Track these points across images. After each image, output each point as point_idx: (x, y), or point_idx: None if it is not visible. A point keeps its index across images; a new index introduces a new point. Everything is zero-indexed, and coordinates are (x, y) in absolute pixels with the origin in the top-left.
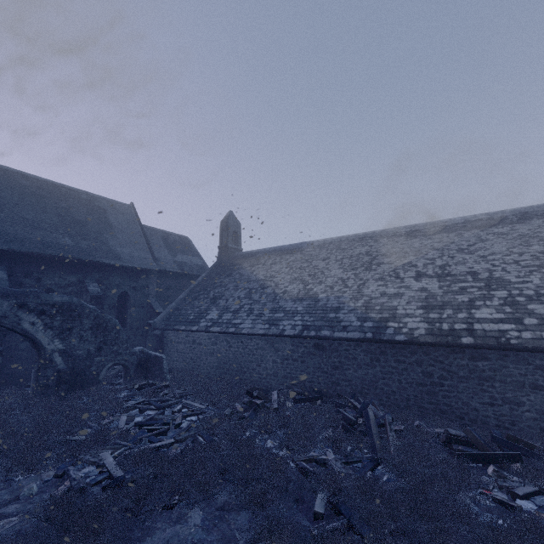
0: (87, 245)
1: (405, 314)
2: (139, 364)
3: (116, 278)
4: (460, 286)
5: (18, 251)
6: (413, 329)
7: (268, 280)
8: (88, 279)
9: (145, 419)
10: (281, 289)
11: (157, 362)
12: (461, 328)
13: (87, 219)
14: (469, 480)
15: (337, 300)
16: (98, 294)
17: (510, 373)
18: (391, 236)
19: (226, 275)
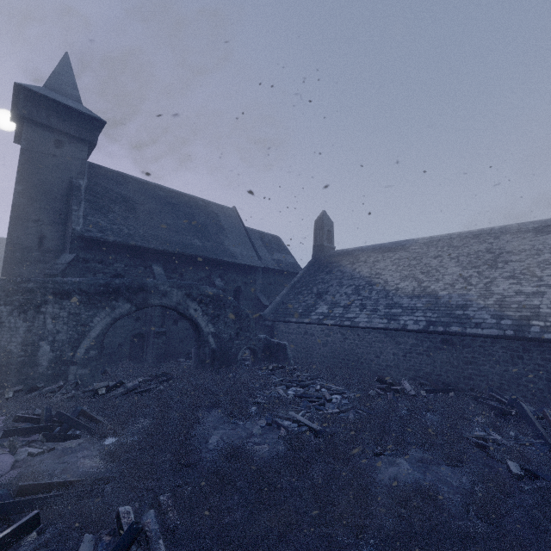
0: (210, 245)
1: (550, 313)
2: (264, 349)
3: (232, 274)
4: None
5: (170, 251)
6: None
7: (374, 278)
8: (213, 274)
9: (300, 393)
10: (392, 286)
11: (281, 348)
12: None
13: (206, 223)
14: None
15: (462, 298)
16: (223, 288)
17: None
18: (515, 233)
19: (326, 273)
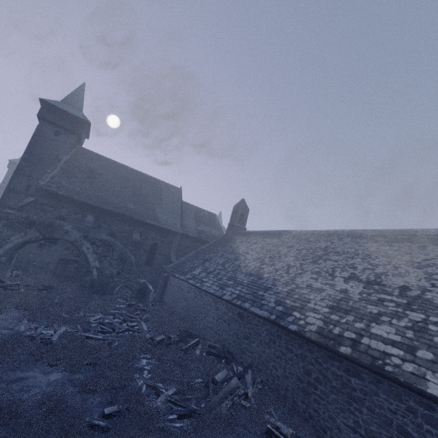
0: (141, 209)
1: (311, 308)
2: (140, 291)
3: (153, 233)
4: (379, 297)
5: (102, 207)
6: (308, 323)
7: (242, 255)
8: (136, 230)
9: (106, 321)
10: (245, 263)
11: (148, 293)
12: (349, 337)
13: (148, 194)
14: None
15: (273, 282)
16: (136, 240)
17: (379, 403)
18: (356, 237)
19: (222, 246)
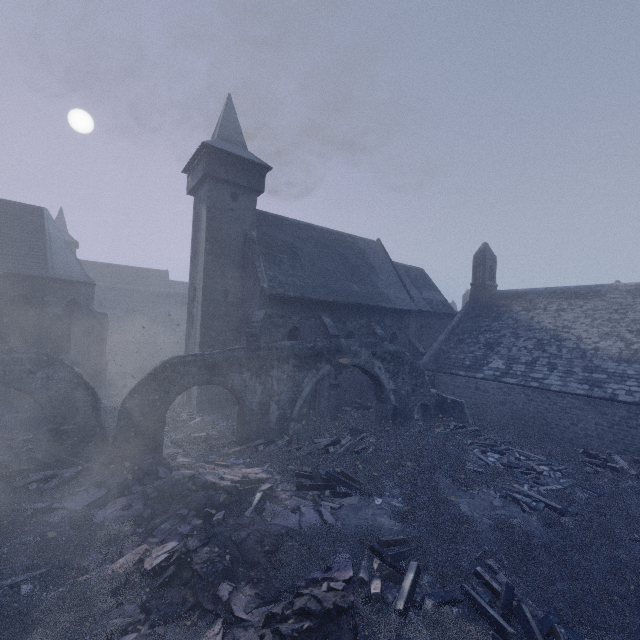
0: (367, 290)
1: None
2: (436, 405)
3: (388, 320)
4: None
5: (337, 301)
6: None
7: (562, 332)
8: (371, 321)
9: (505, 461)
10: (589, 345)
11: (456, 406)
12: None
13: (358, 263)
14: None
15: None
16: (384, 336)
17: None
18: None
19: (492, 319)
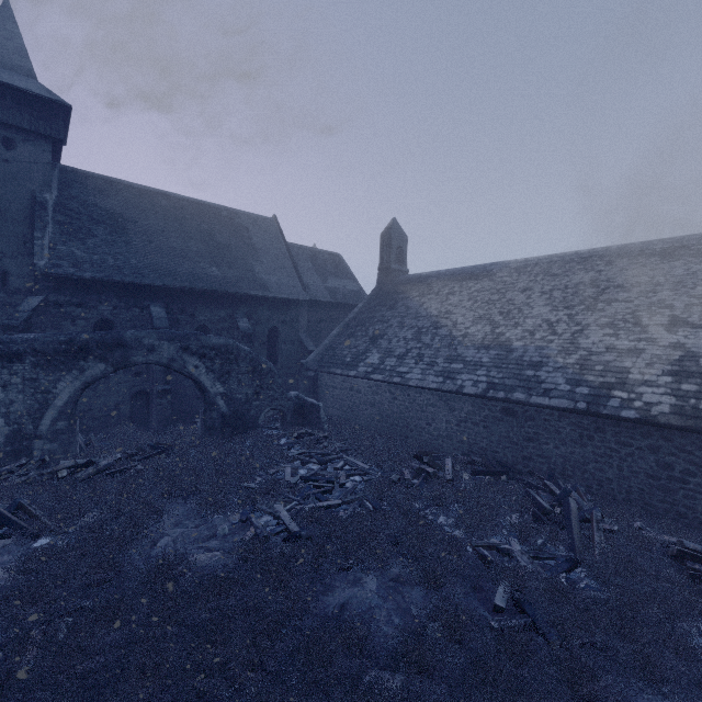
0: (233, 274)
1: (640, 381)
2: (295, 410)
3: (265, 311)
4: None
5: (172, 286)
6: (651, 404)
7: (442, 318)
8: (238, 313)
9: (309, 474)
10: (461, 331)
11: (314, 410)
12: None
13: (230, 242)
14: (701, 608)
15: (539, 352)
16: (248, 331)
17: None
18: (635, 256)
19: (388, 307)
